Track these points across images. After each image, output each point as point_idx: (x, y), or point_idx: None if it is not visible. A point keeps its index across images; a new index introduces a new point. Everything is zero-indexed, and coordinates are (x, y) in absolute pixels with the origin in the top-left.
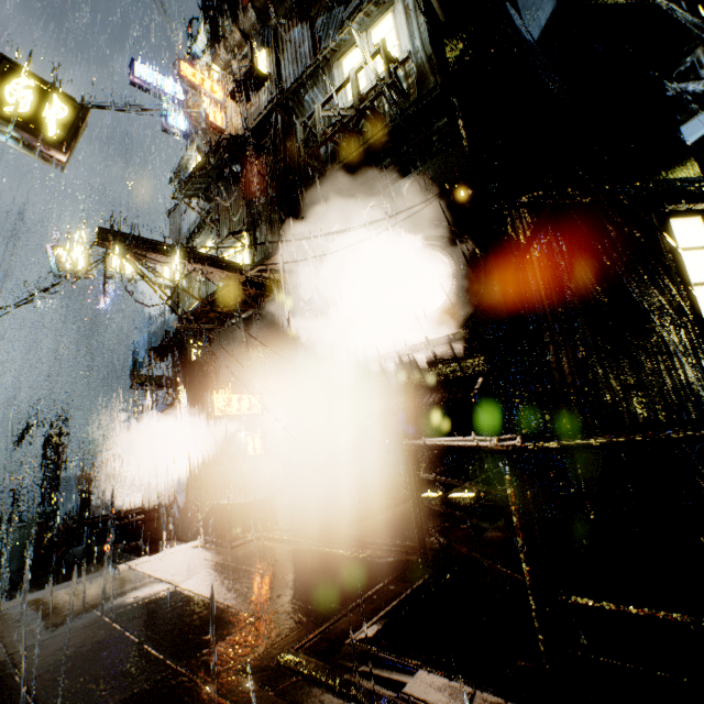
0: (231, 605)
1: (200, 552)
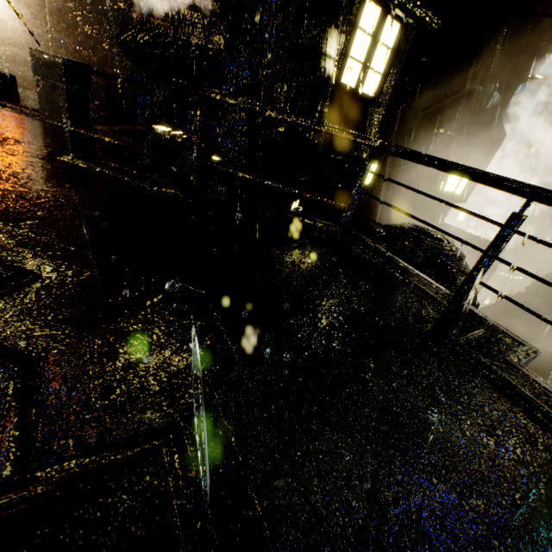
0: (6, 135)
1: None
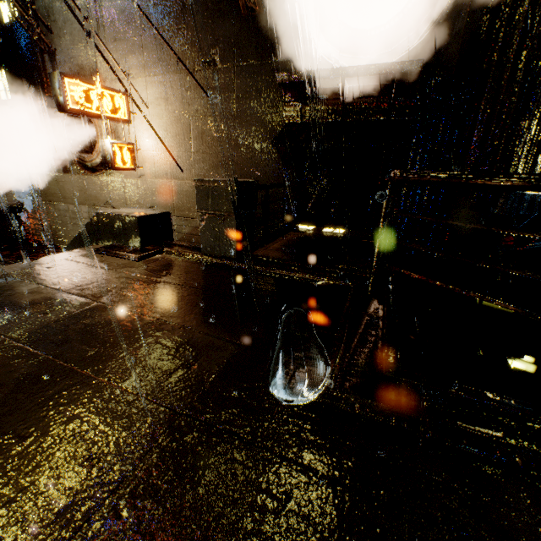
0: (192, 327)
1: (99, 263)
